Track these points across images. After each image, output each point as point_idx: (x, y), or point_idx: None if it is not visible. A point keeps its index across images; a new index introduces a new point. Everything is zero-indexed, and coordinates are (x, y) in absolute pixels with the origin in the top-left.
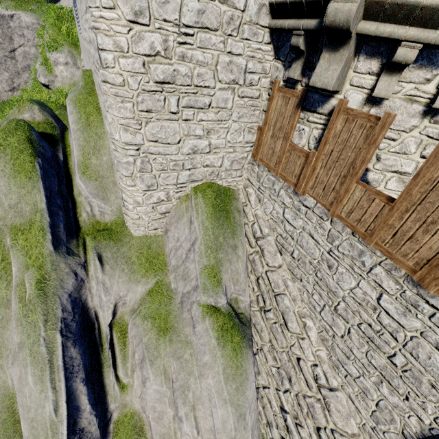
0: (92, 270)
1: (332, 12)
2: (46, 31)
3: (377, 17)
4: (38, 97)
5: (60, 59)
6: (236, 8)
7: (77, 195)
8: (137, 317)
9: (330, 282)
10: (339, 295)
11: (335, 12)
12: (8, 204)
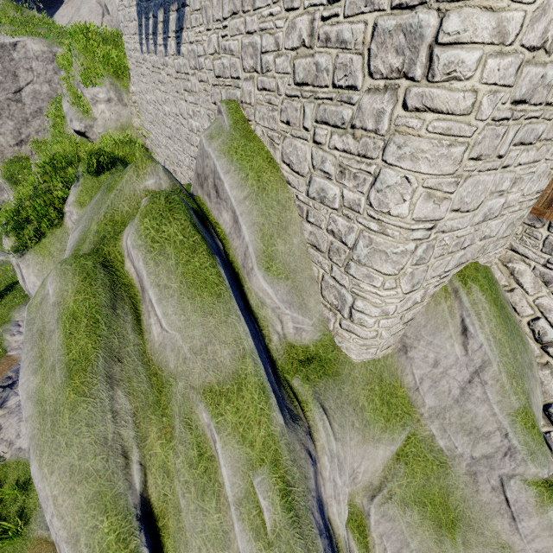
0: (322, 439)
1: None
2: (76, 59)
3: None
4: (77, 150)
5: (99, 95)
6: None
7: (259, 306)
8: (389, 503)
9: None
10: None
11: None
12: (189, 348)
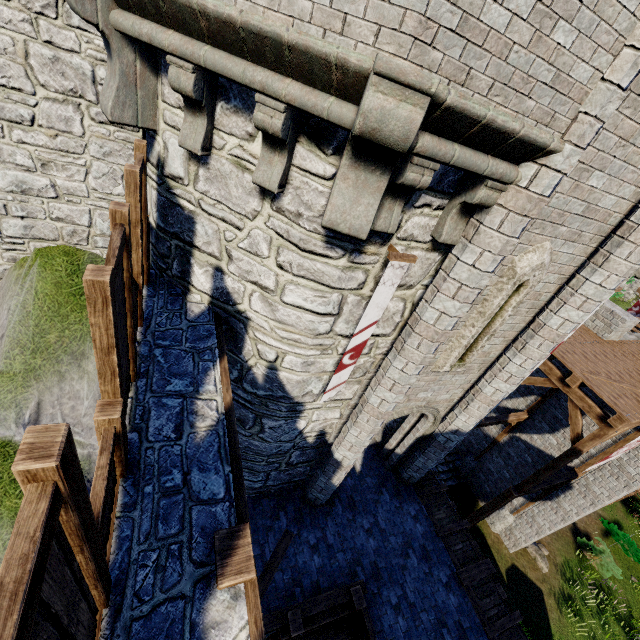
0: None
1: None
2: None
3: (131, 6)
4: None
5: None
6: None
7: None
8: None
9: None
10: None
11: None
12: None
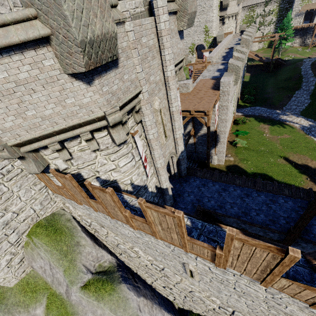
0: None
1: (0, 156)
2: None
3: (26, 144)
4: None
5: None
6: None
7: None
8: None
9: (123, 233)
10: (129, 236)
11: (1, 156)
12: None
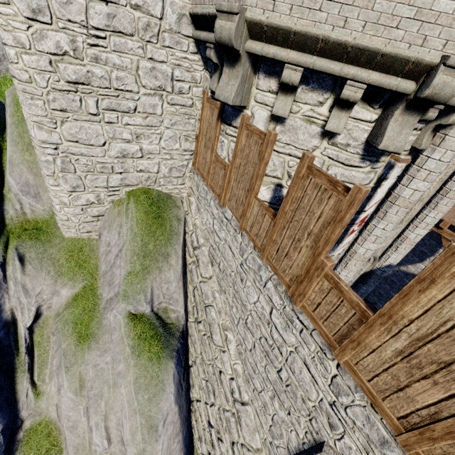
0: (10, 270)
1: (218, 28)
2: None
3: (262, 38)
4: None
5: None
6: (153, 15)
7: (7, 191)
8: (59, 321)
9: (242, 296)
10: (248, 309)
11: (220, 29)
12: None
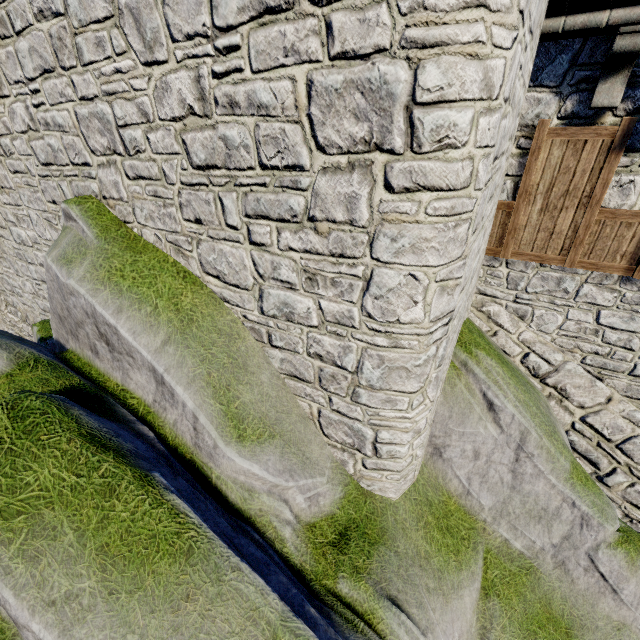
0: None
1: None
2: None
3: None
4: None
5: None
6: None
7: (246, 498)
8: None
9: None
10: None
11: None
12: None
